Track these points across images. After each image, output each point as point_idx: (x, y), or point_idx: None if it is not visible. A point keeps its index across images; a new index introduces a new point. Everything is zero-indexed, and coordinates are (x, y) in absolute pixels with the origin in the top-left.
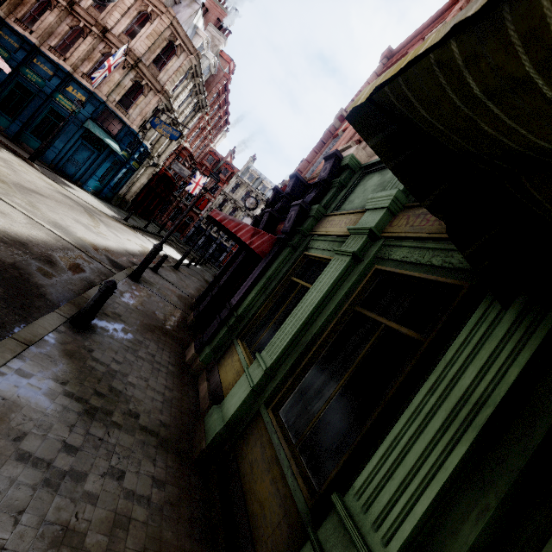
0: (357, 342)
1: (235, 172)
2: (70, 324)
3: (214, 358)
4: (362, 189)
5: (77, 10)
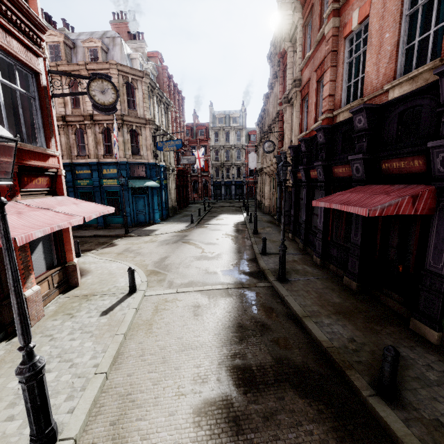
0: None
1: (207, 126)
2: (386, 400)
3: None
4: None
5: (69, 120)
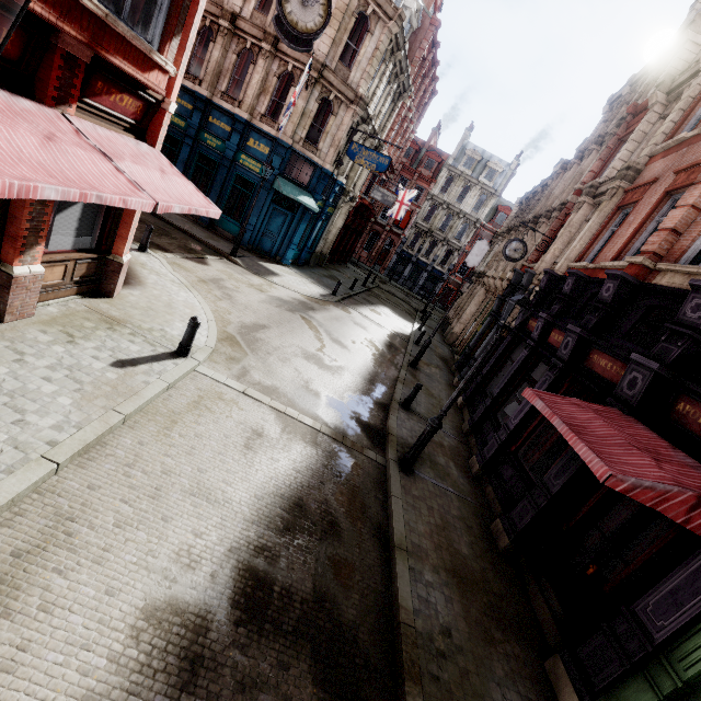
0: None
1: (443, 160)
2: None
3: None
4: None
5: (240, 26)
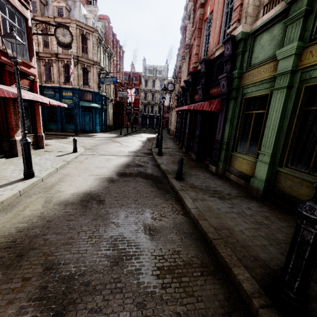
0: (311, 122)
1: (140, 75)
2: (177, 180)
3: (226, 165)
4: (259, 47)
5: (41, 56)
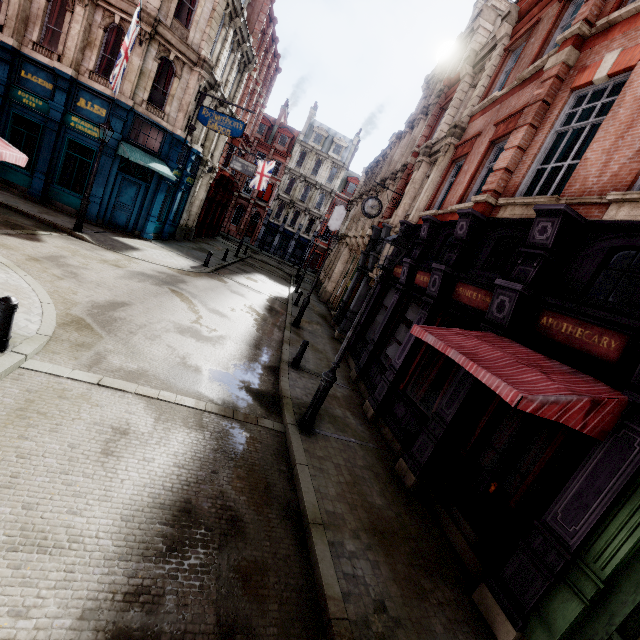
0: None
1: (294, 136)
2: None
3: None
4: None
5: None
